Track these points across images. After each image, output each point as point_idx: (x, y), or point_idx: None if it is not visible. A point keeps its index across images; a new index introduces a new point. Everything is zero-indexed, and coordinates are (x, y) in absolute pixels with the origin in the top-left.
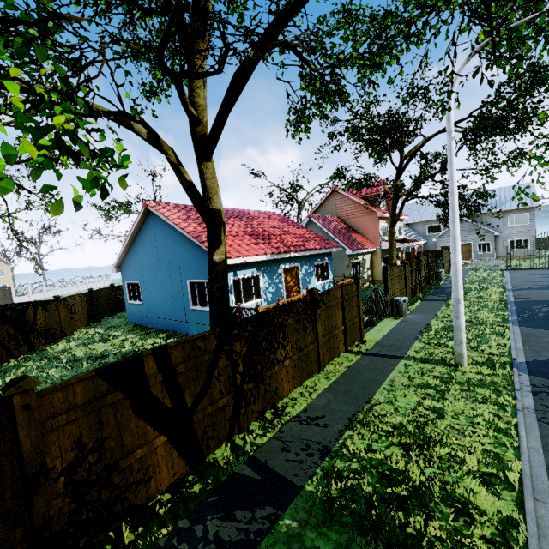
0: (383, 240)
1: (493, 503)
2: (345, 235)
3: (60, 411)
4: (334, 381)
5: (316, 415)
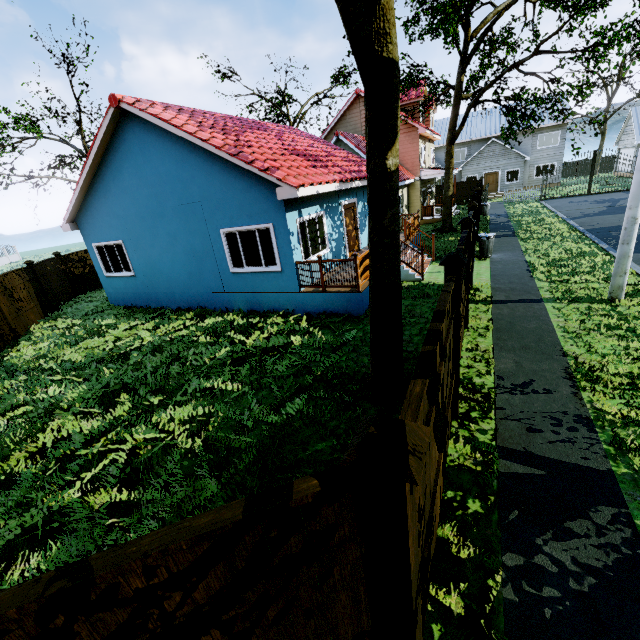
0: (423, 168)
1: None
2: None
3: None
4: (493, 338)
5: (521, 381)
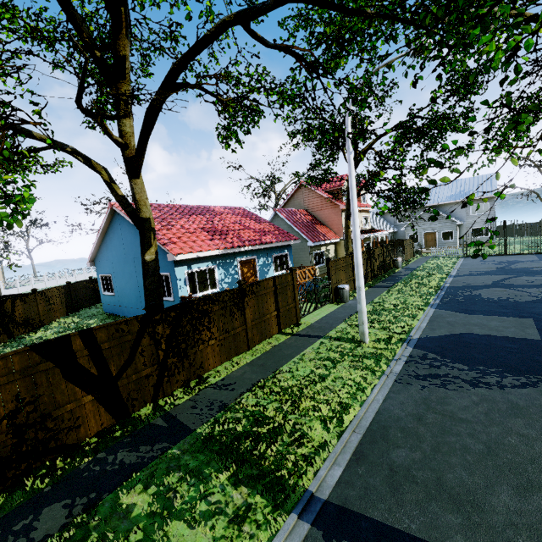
0: None
1: (319, 434)
2: (308, 227)
3: (1, 374)
4: (257, 357)
5: (229, 382)
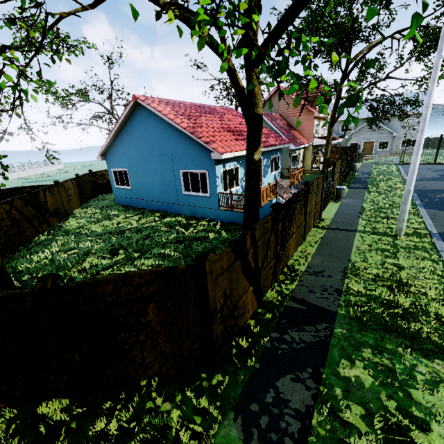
0: (315, 137)
1: None
2: (288, 132)
3: (218, 274)
4: (317, 247)
5: (318, 270)
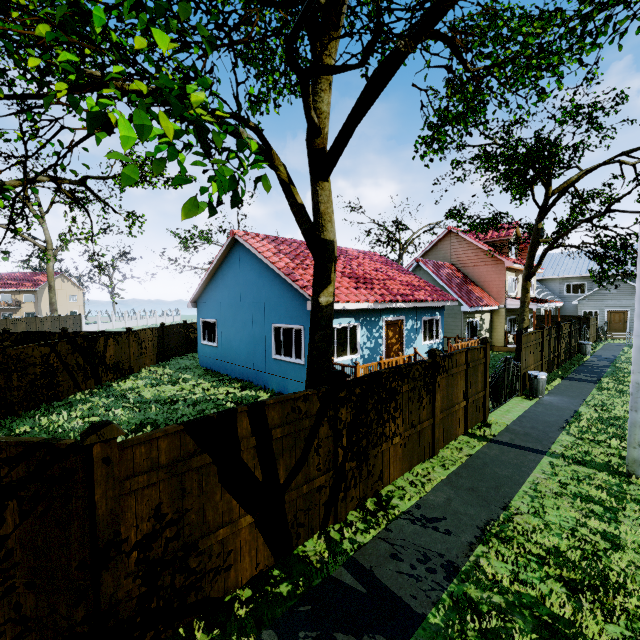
0: (510, 297)
1: None
2: (461, 287)
3: (141, 469)
4: (453, 471)
5: (433, 515)
